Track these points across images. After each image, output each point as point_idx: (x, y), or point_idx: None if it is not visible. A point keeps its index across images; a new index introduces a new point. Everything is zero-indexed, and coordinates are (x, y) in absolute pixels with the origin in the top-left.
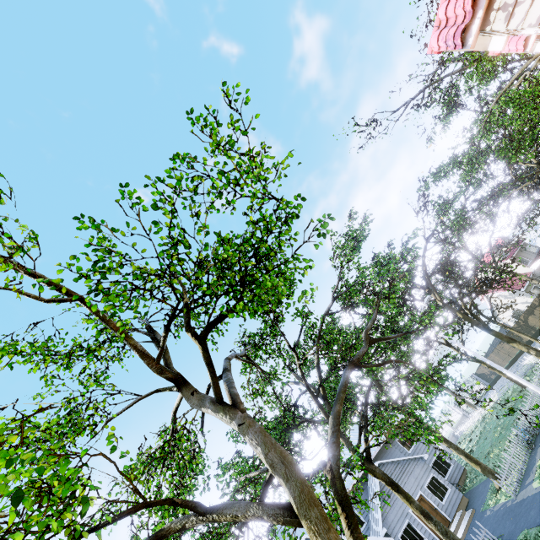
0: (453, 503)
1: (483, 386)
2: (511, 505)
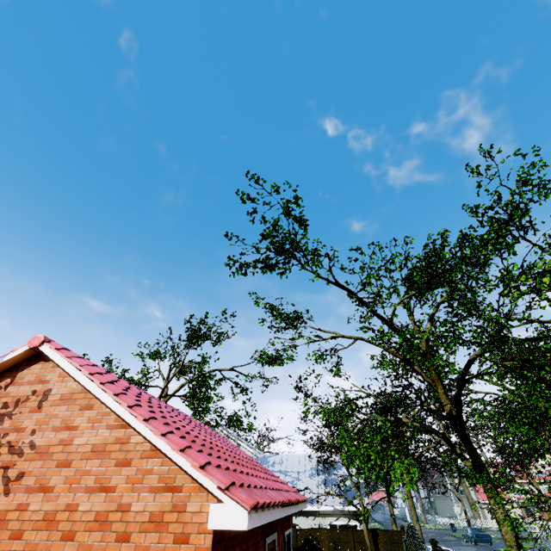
0: None
1: None
2: None
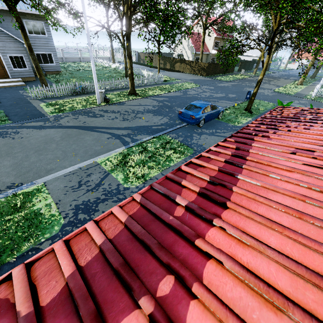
0: (22, 74)
1: (134, 60)
2: (26, 99)
